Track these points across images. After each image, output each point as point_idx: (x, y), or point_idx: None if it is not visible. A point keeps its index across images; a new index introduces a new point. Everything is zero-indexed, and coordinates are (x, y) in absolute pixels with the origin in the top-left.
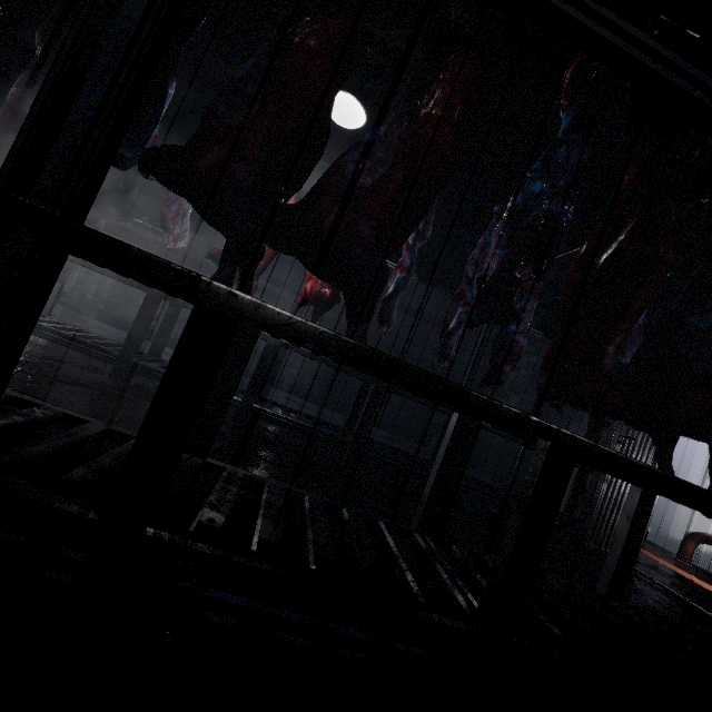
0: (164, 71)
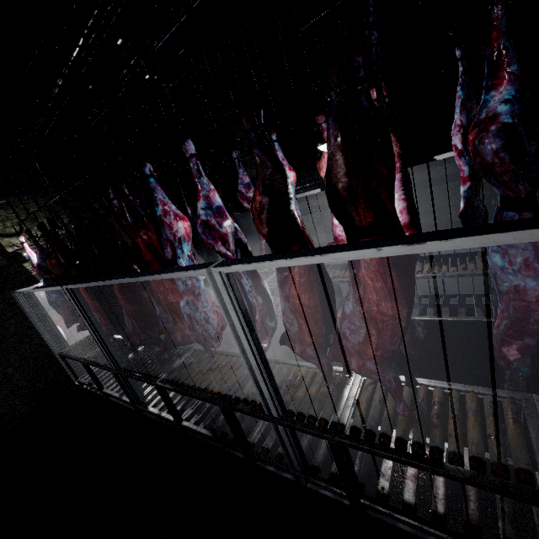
0: (260, 282)
